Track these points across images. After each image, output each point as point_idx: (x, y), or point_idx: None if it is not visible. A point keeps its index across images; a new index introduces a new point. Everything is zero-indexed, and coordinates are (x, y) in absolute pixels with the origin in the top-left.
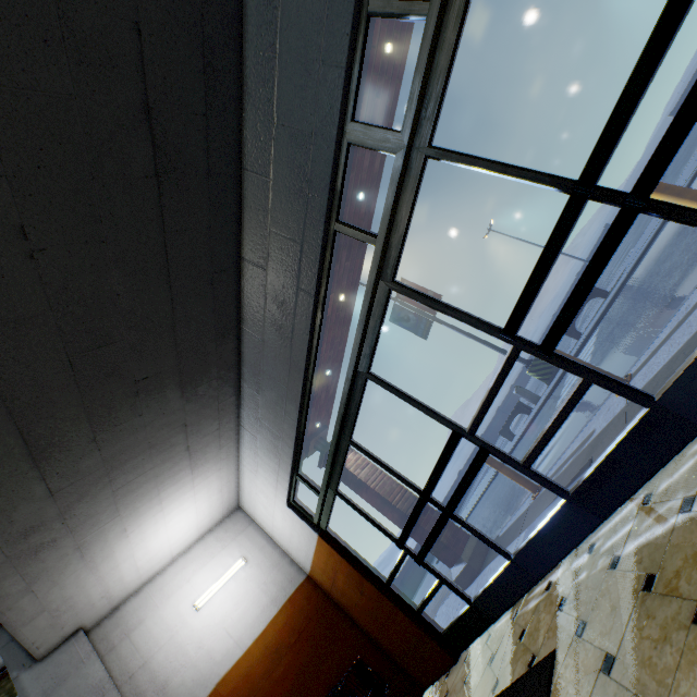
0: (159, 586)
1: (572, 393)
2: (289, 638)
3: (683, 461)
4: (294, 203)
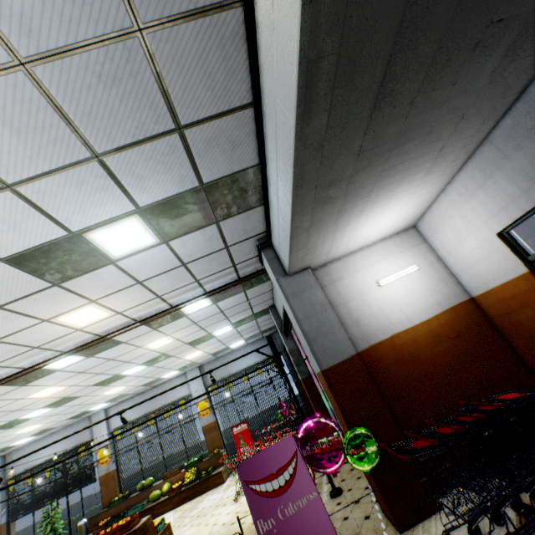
0: (351, 261)
1: None
2: (448, 333)
3: None
4: None
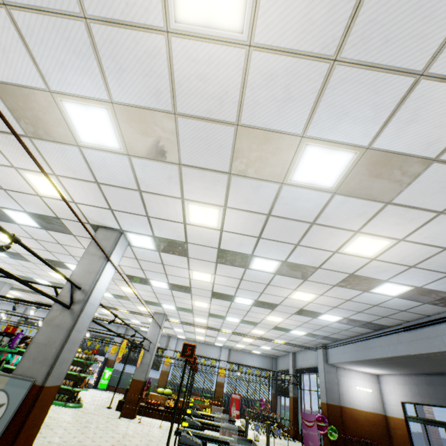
0: (349, 372)
1: None
2: (371, 420)
3: None
4: None
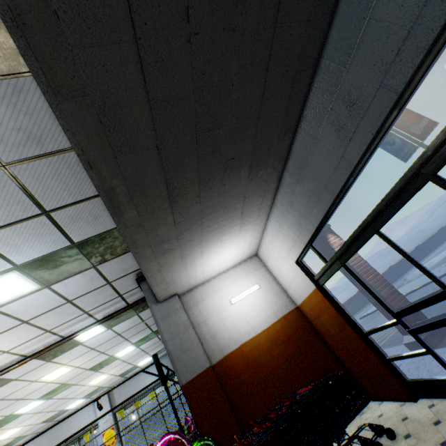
0: (212, 285)
1: None
2: (282, 337)
3: None
4: None
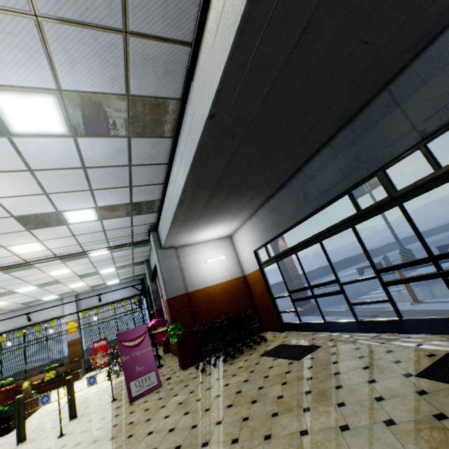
0: (197, 247)
1: (381, 299)
2: (230, 289)
3: (394, 335)
4: (339, 174)
